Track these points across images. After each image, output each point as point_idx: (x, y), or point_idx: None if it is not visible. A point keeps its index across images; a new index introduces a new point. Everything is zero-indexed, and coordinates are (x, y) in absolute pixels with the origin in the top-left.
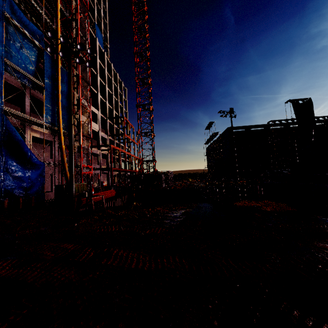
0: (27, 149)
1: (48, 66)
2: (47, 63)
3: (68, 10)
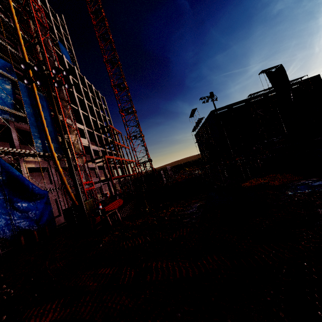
0: (28, 182)
1: (26, 96)
2: (24, 92)
3: (30, 35)
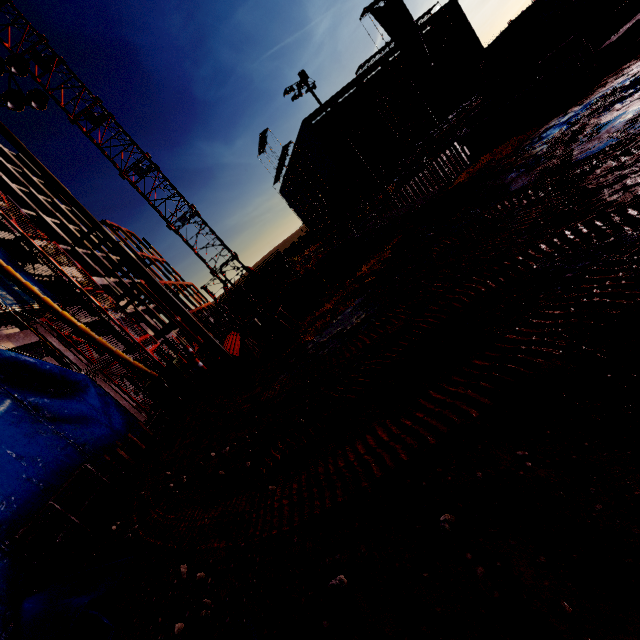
0: (43, 364)
1: None
2: None
3: None
